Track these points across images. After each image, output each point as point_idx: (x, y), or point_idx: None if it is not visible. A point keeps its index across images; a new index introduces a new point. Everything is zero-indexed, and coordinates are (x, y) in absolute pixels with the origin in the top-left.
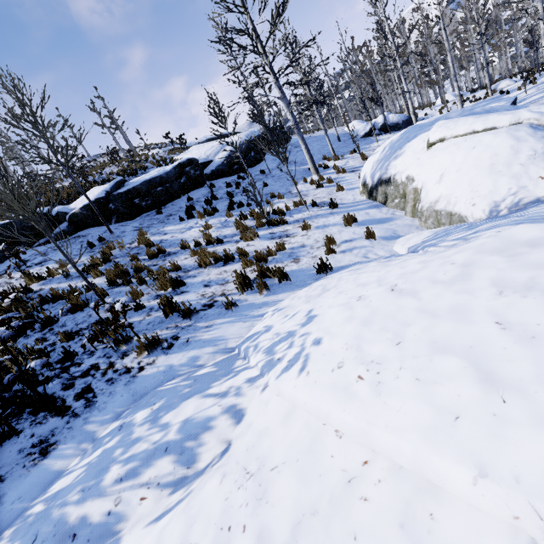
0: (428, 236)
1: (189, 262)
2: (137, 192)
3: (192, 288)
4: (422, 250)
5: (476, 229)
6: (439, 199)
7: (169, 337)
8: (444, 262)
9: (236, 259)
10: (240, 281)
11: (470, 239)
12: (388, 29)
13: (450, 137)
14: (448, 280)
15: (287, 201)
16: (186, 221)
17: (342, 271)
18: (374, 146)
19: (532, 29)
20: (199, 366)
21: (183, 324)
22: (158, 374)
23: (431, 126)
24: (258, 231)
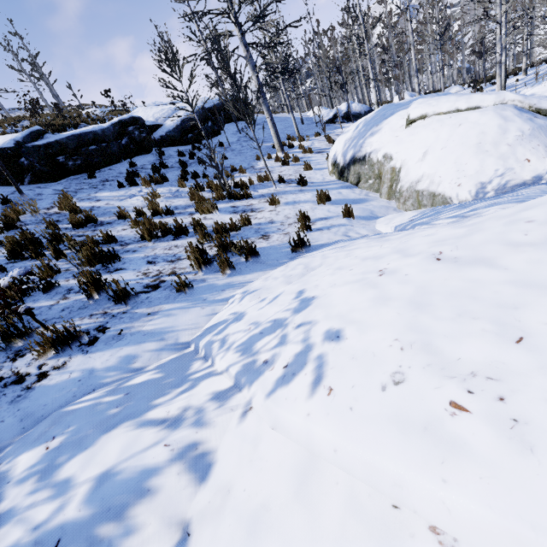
0: (415, 215)
1: (128, 233)
2: (61, 147)
3: (131, 265)
4: (413, 229)
5: (472, 207)
6: (422, 178)
7: (92, 327)
8: (512, 220)
9: (190, 233)
10: (196, 257)
11: (470, 216)
12: (359, 8)
13: (433, 114)
14: (542, 241)
15: (250, 175)
16: (127, 188)
17: (324, 249)
18: (338, 132)
19: (483, 39)
20: (135, 370)
21: (114, 310)
22: (69, 384)
23: (408, 105)
24: (217, 204)
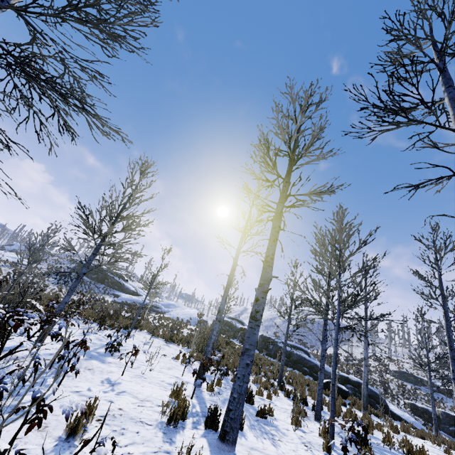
0: None
1: None
2: None
3: None
4: None
5: None
6: None
7: None
8: None
9: None
10: None
11: None
12: None
13: None
14: None
15: None
16: None
17: None
18: None
19: None
20: None
21: None
22: None
23: None
24: None
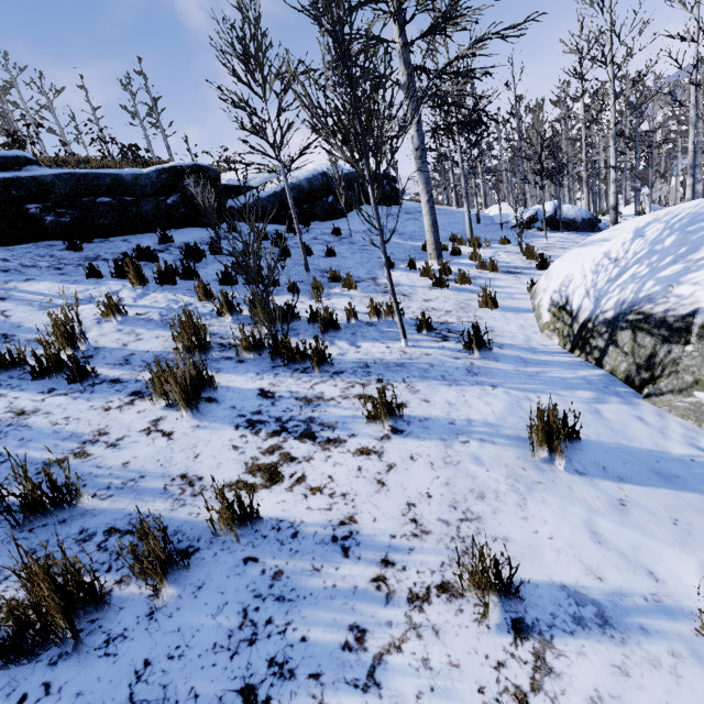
0: None
1: None
2: (38, 189)
3: None
4: None
5: None
6: None
7: None
8: None
9: (4, 522)
10: None
11: None
12: (611, 56)
13: None
14: None
15: (362, 296)
16: (98, 280)
17: None
18: (540, 242)
19: None
20: None
21: None
22: None
23: None
24: (233, 371)
